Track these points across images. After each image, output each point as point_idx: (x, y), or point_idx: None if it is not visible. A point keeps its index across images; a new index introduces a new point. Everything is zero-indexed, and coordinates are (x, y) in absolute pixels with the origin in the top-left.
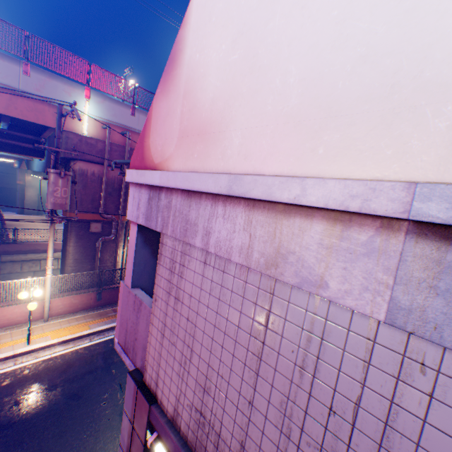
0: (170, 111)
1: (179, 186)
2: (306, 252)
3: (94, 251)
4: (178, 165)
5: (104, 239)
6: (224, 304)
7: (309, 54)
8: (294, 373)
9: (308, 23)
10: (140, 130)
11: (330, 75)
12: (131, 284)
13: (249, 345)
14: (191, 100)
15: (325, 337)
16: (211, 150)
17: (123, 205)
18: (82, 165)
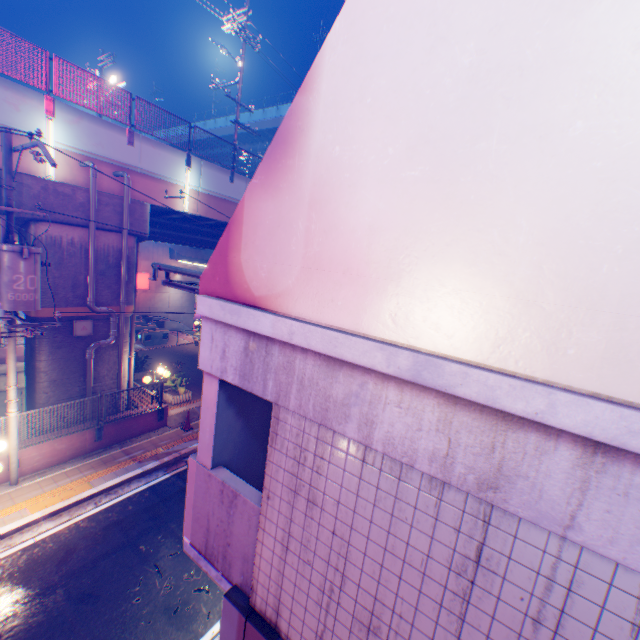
0: (283, 222)
1: (314, 347)
2: (547, 480)
3: (83, 365)
4: (303, 309)
5: (98, 345)
6: (401, 522)
7: (552, 209)
8: (524, 625)
9: (550, 164)
10: (145, 169)
11: (588, 250)
12: (212, 463)
13: (448, 581)
14: (325, 215)
15: (573, 588)
16: (370, 301)
17: (125, 291)
18: (51, 230)
